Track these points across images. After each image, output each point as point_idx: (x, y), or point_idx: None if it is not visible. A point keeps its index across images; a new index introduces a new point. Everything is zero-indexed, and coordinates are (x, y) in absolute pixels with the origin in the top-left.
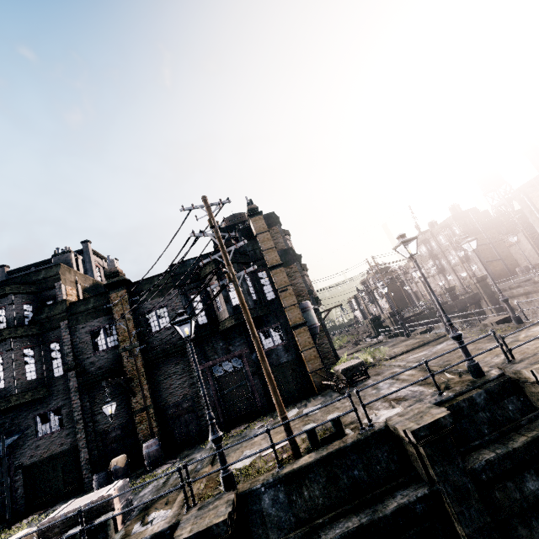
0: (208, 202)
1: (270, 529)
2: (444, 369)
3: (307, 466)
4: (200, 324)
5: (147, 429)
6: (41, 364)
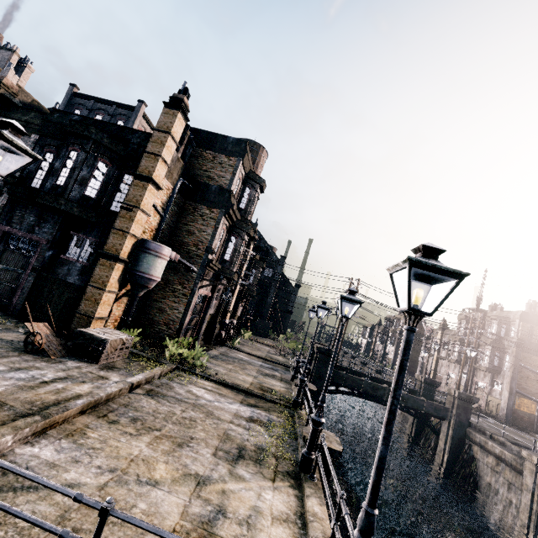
0: None
1: None
2: None
3: None
4: (30, 185)
5: None
6: None
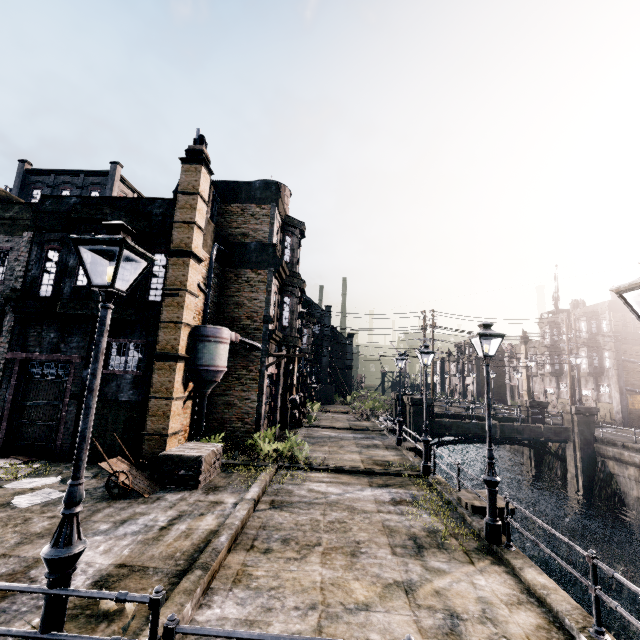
0: None
1: None
2: None
3: None
4: (38, 295)
5: None
6: None
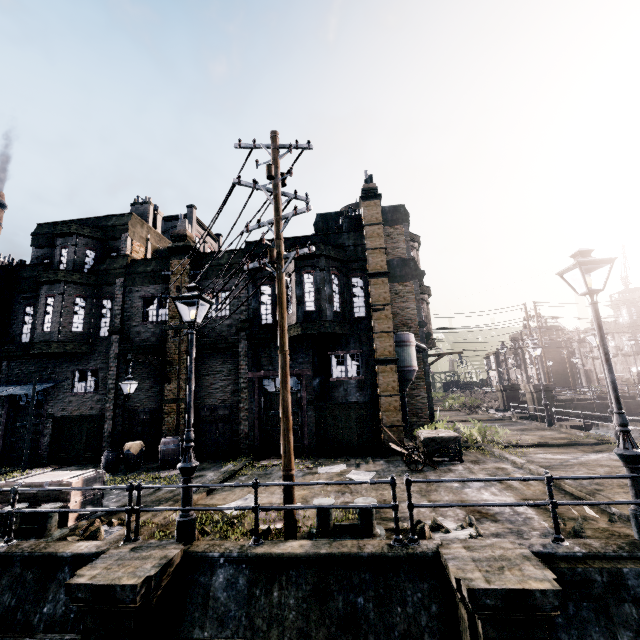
0: (277, 141)
1: (210, 618)
2: (581, 502)
3: (292, 557)
4: (262, 323)
5: (174, 423)
6: (90, 318)
